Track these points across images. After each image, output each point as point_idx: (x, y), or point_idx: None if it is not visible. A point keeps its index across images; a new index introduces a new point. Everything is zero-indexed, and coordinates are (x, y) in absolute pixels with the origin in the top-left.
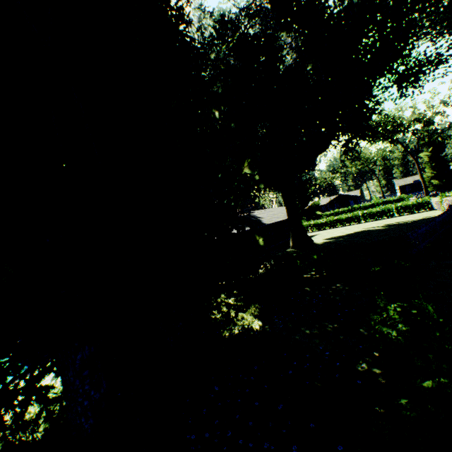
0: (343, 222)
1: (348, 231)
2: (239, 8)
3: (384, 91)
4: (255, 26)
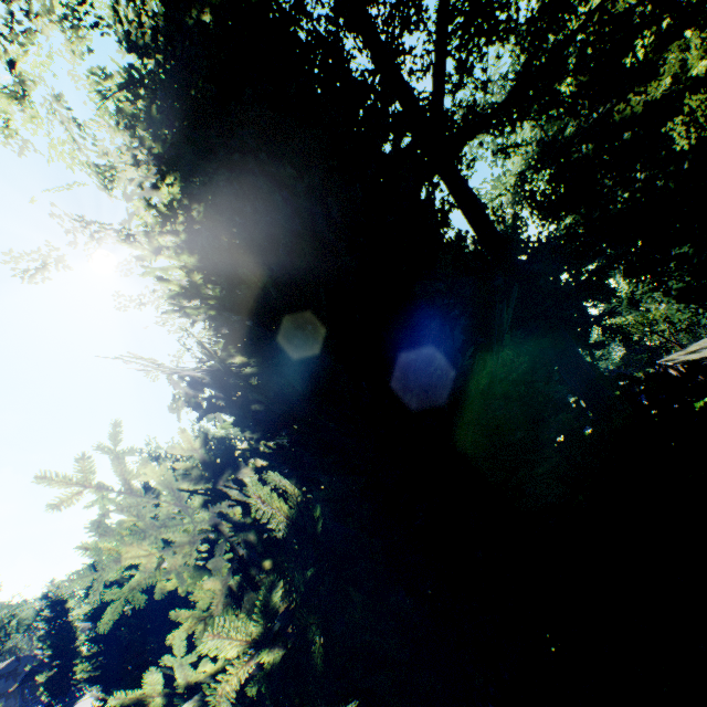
0: None
1: None
2: None
3: None
4: None
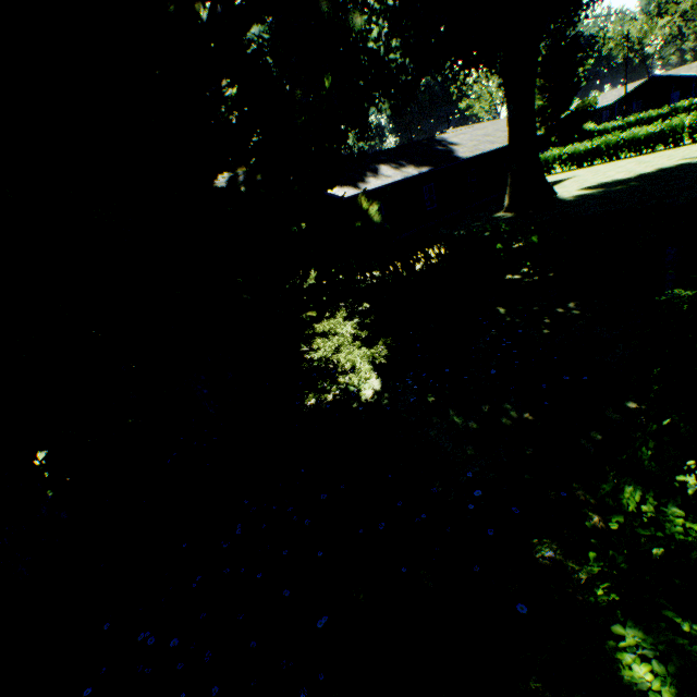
0: (638, 145)
1: (643, 167)
2: None
3: None
4: None
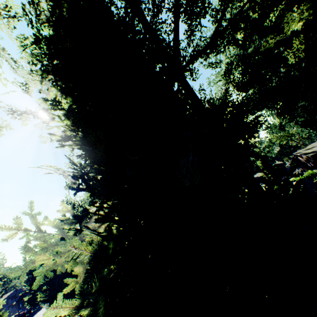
0: None
1: None
2: None
3: None
4: None
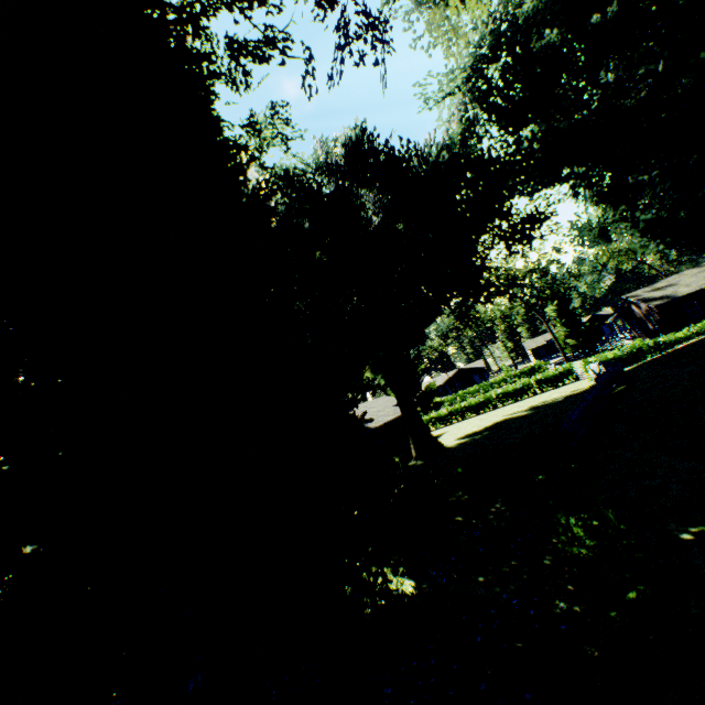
0: (475, 409)
1: (485, 422)
2: (309, 166)
3: (491, 248)
4: (329, 184)
